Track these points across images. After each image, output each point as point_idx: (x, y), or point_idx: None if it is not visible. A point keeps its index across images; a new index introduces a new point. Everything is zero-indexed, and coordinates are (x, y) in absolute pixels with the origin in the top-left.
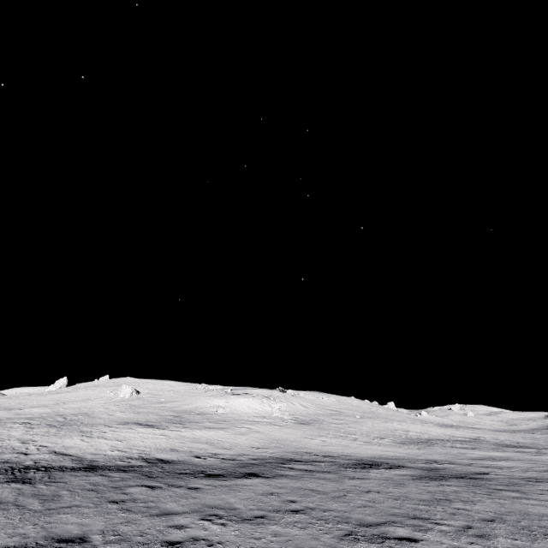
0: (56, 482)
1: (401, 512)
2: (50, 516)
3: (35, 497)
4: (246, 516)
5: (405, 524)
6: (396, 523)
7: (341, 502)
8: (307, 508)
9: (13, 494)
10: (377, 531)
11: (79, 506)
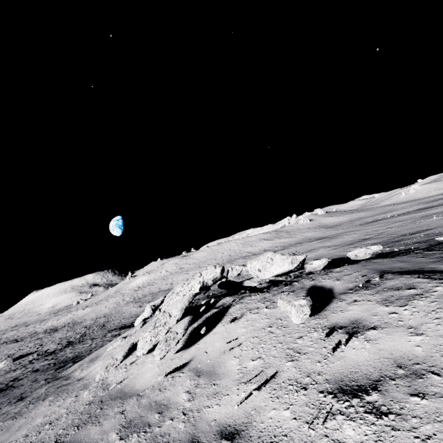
0: None
1: None
2: None
3: None
4: None
5: None
6: None
7: None
8: None
9: None
10: None
11: None
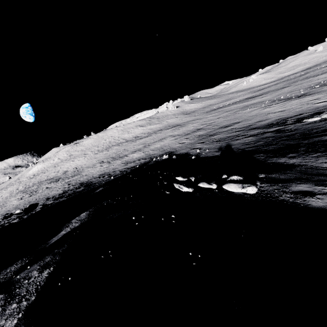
0: None
1: None
2: None
3: None
4: None
5: None
6: None
7: None
8: None
9: None
10: None
11: None
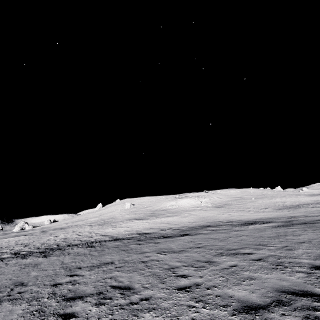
0: (103, 246)
1: (252, 243)
2: (101, 257)
3: (96, 251)
4: (176, 251)
5: (251, 248)
6: (247, 248)
7: (223, 242)
8: (205, 245)
9: (88, 251)
10: (234, 251)
11: (111, 253)
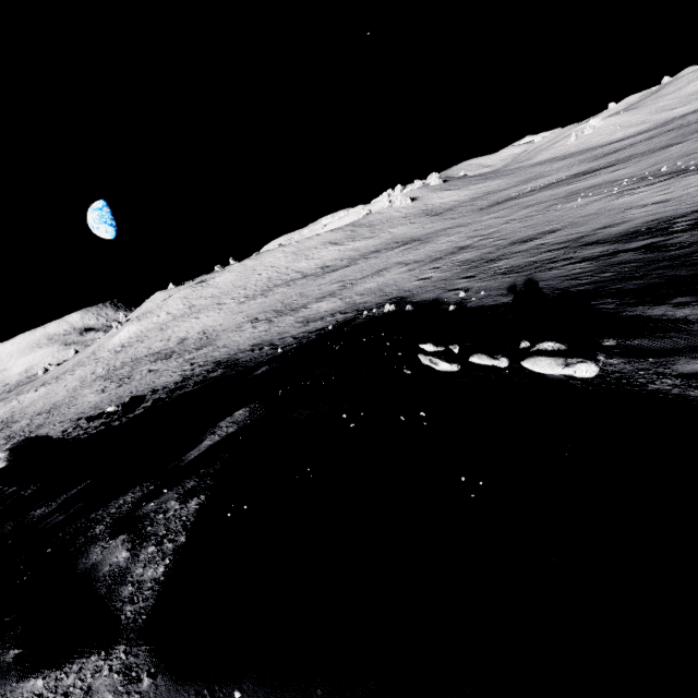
0: None
1: None
2: None
3: None
4: None
5: None
6: None
7: None
8: None
9: None
10: None
11: None
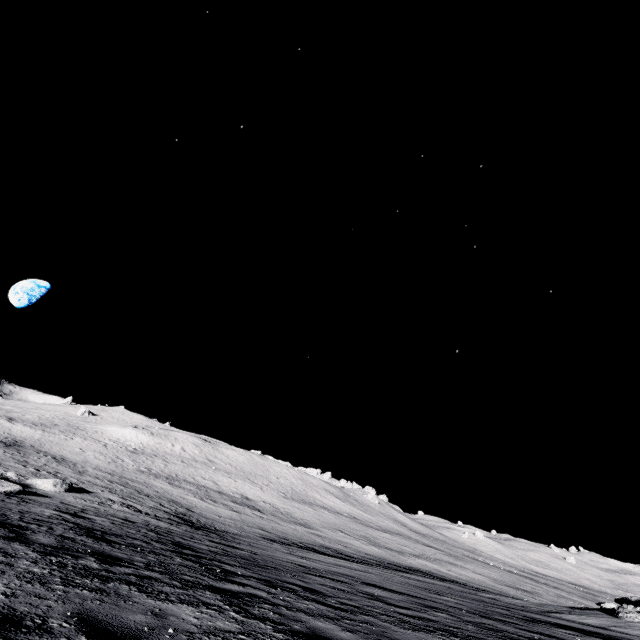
0: None
1: None
2: None
3: None
4: None
5: None
6: None
7: None
8: None
9: None
10: None
11: None
